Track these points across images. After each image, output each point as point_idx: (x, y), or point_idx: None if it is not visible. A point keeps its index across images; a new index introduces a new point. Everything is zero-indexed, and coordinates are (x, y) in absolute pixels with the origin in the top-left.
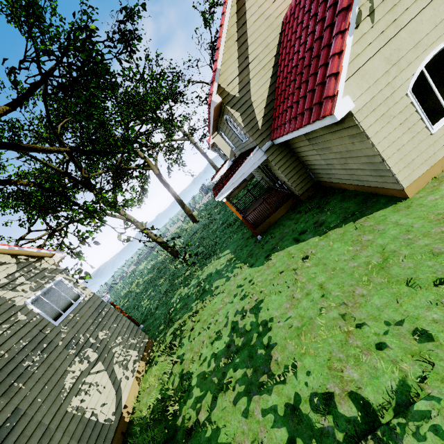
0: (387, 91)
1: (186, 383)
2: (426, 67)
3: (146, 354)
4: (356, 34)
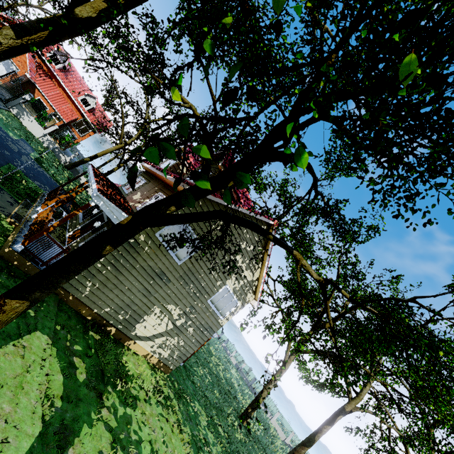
0: None
1: (130, 401)
2: None
3: (161, 364)
4: None
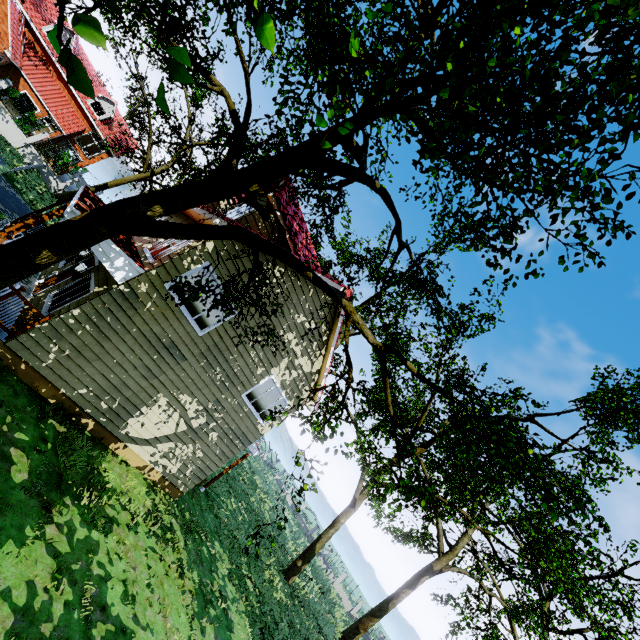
0: None
1: (101, 523)
2: None
3: (167, 483)
4: None
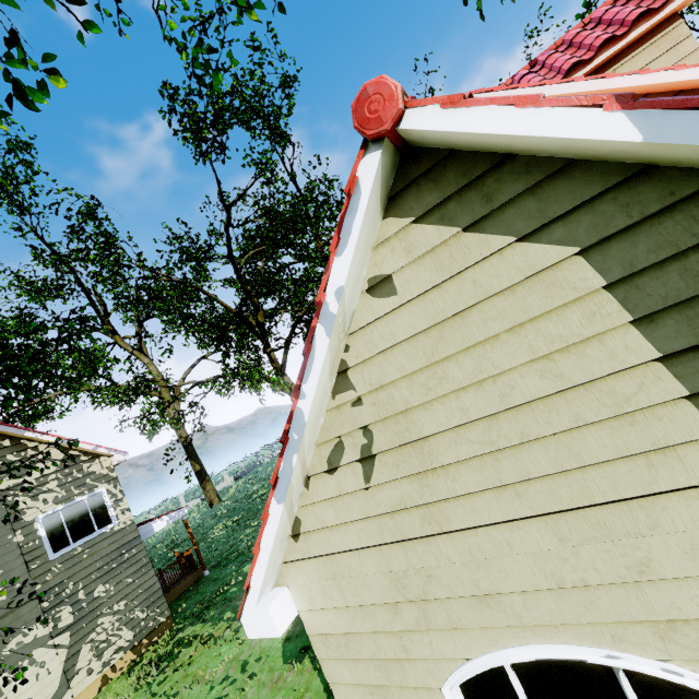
0: (389, 644)
1: None
2: (520, 665)
3: (146, 641)
4: (329, 484)
